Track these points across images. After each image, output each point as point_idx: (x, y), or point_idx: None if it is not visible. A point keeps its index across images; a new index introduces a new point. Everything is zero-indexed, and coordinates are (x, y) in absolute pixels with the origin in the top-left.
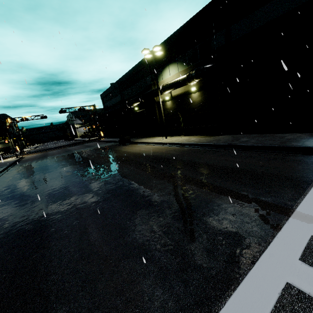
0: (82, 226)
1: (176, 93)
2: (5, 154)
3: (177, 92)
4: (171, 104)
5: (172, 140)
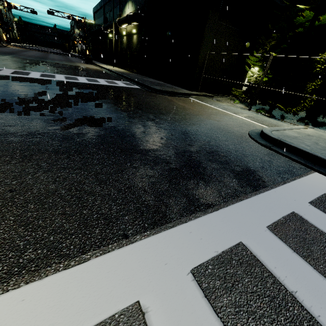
0: (1, 62)
1: (128, 30)
2: None
3: (129, 30)
4: (126, 40)
5: (111, 68)
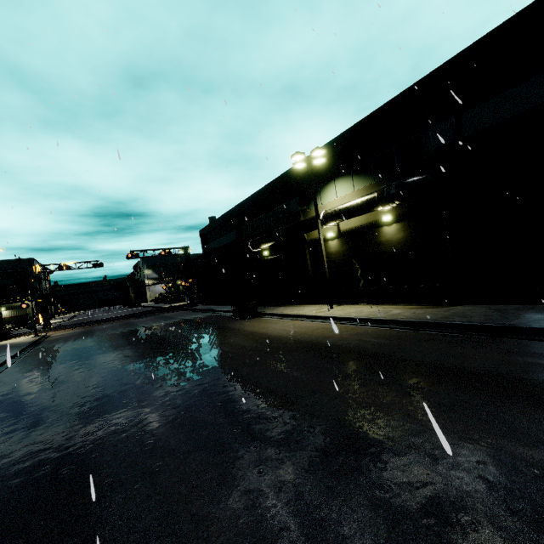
0: None
1: (349, 225)
2: (15, 328)
3: (351, 224)
4: (338, 245)
5: (349, 312)
